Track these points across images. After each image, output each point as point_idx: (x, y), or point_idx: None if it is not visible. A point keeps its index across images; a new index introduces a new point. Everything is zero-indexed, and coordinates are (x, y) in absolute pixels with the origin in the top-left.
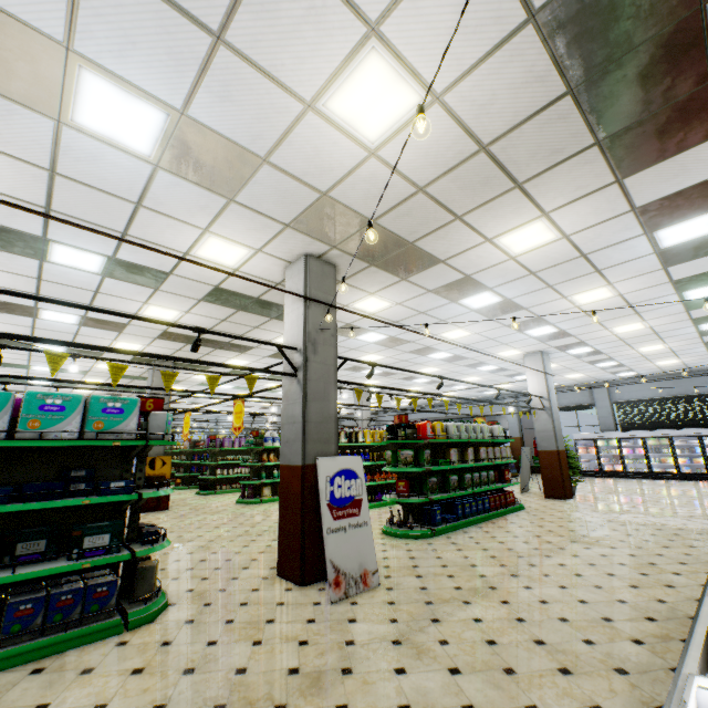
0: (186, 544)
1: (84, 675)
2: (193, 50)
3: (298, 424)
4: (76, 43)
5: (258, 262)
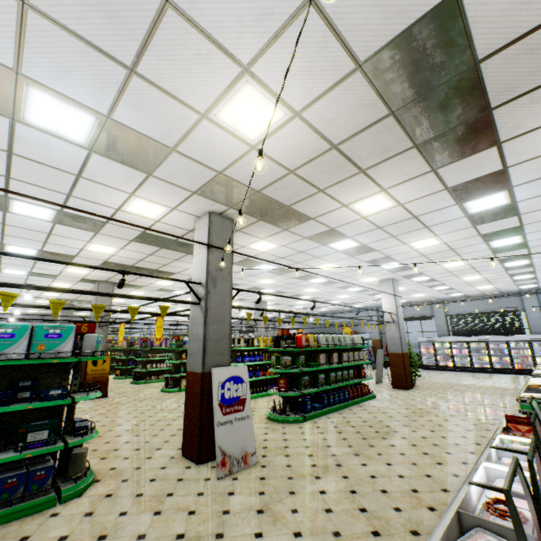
0: (116, 428)
1: None
2: (113, 77)
3: (200, 341)
4: (24, 69)
5: (174, 216)
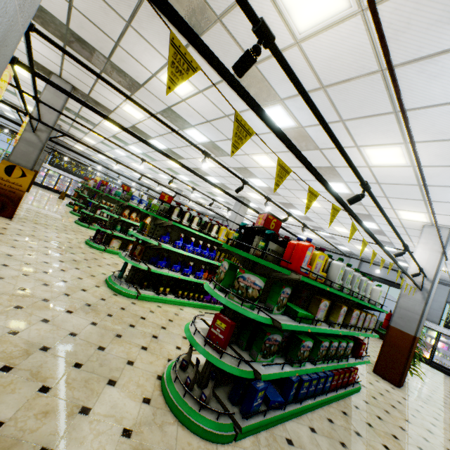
0: None
1: None
2: None
3: None
4: None
5: None
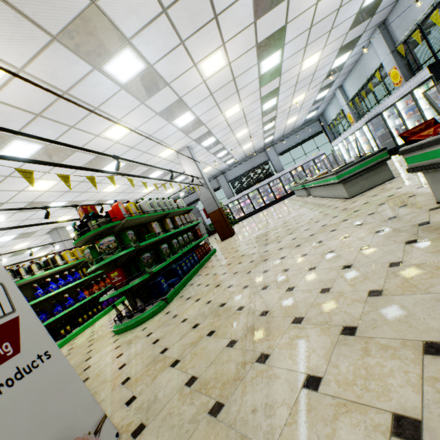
0: None
1: None
2: None
3: None
4: None
5: None
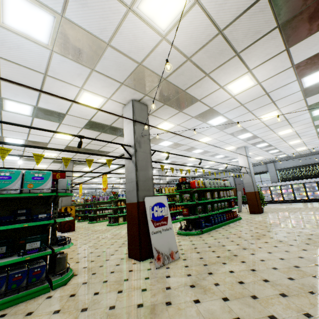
0: (83, 246)
1: (27, 316)
2: None
3: (133, 182)
4: None
5: (109, 105)
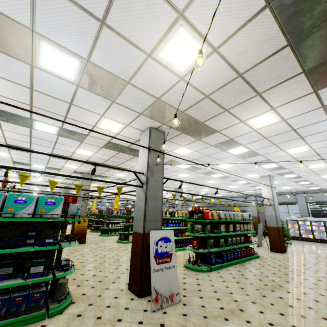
0: (88, 265)
1: None
2: (90, 29)
3: (142, 211)
4: (36, 28)
5: (127, 130)
